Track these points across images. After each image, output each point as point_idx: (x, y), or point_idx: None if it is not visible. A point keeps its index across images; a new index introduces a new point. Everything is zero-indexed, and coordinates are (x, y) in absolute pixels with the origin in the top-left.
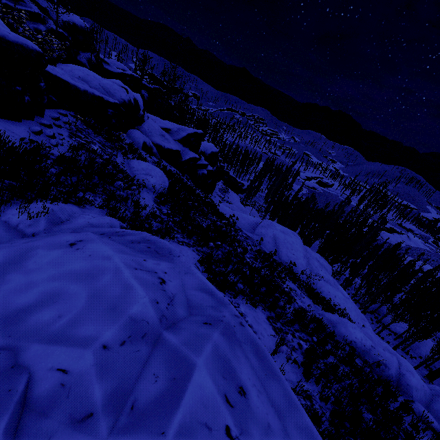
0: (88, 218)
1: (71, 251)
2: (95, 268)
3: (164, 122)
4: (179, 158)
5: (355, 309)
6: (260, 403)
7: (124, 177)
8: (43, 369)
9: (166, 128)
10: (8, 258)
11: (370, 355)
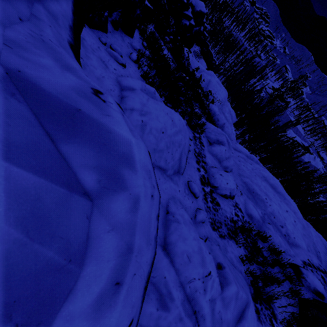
0: None
1: None
2: None
3: None
4: None
5: (233, 139)
6: None
7: None
8: None
9: None
10: None
11: (214, 116)
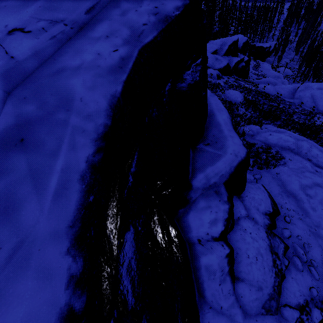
0: (253, 128)
1: (272, 136)
2: (280, 137)
3: (211, 46)
4: (229, 68)
5: None
6: (314, 147)
7: (231, 104)
8: (286, 147)
9: (214, 50)
10: (264, 139)
11: None
